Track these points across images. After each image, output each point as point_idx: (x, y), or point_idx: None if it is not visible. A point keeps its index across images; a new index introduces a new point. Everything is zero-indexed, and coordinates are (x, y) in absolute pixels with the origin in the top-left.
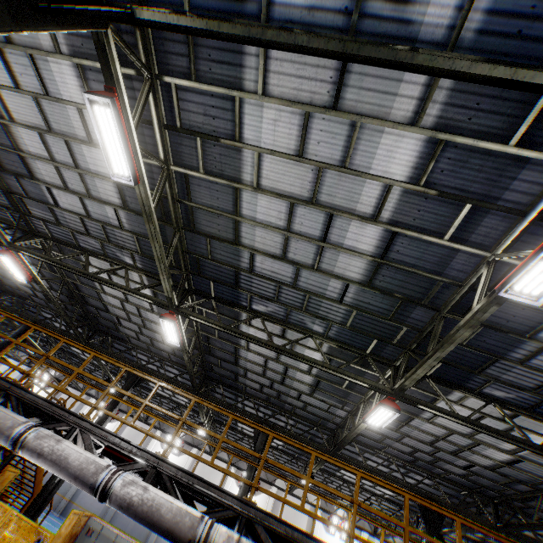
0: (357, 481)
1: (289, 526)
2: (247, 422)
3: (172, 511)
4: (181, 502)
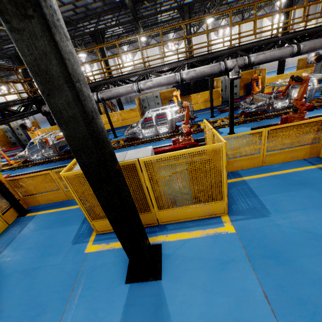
0: (281, 2)
1: (251, 44)
2: (216, 15)
3: (209, 69)
4: (209, 65)
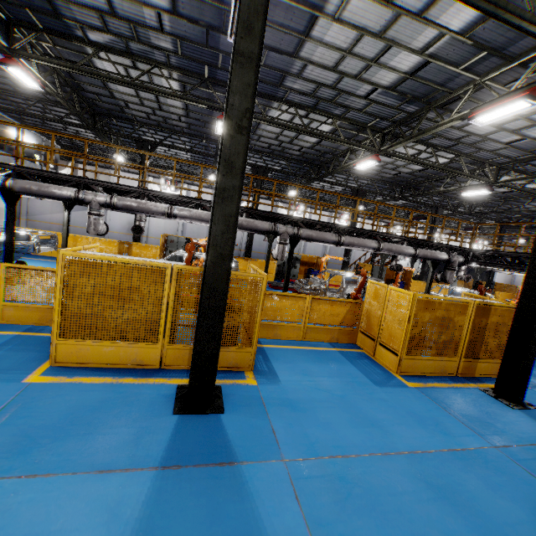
0: None
1: None
2: None
3: None
4: None
